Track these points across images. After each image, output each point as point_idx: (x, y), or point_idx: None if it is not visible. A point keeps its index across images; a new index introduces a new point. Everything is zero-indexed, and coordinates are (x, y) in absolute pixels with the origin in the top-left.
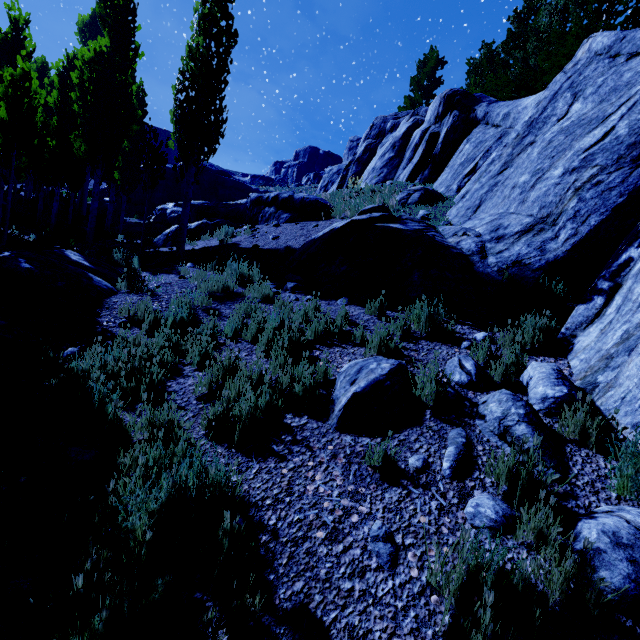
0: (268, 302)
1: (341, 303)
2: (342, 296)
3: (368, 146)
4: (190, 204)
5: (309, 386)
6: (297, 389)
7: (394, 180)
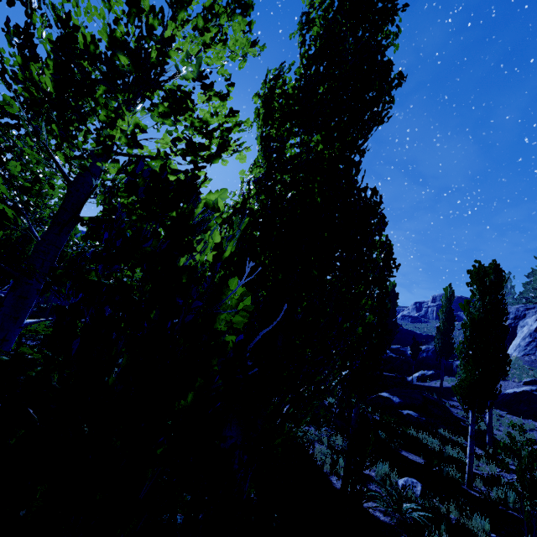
0: (499, 416)
1: (529, 420)
2: (528, 418)
3: (509, 325)
4: (391, 348)
5: (531, 437)
6: (528, 437)
7: (535, 354)
